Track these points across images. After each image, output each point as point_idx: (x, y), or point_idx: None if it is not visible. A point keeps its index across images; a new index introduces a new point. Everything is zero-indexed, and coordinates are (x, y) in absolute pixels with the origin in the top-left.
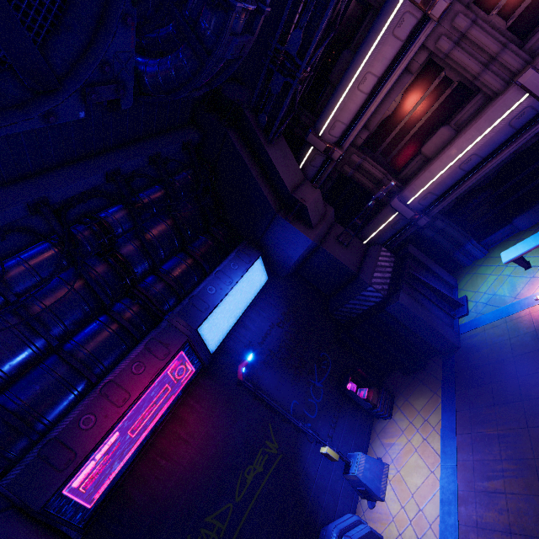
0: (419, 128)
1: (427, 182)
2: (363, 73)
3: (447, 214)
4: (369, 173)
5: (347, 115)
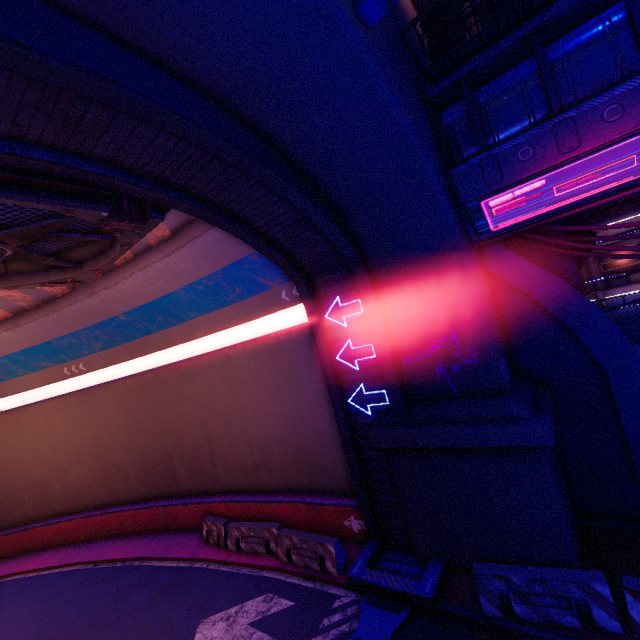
0: (635, 265)
1: (626, 292)
2: (636, 219)
3: (615, 321)
4: (589, 271)
5: (609, 232)
